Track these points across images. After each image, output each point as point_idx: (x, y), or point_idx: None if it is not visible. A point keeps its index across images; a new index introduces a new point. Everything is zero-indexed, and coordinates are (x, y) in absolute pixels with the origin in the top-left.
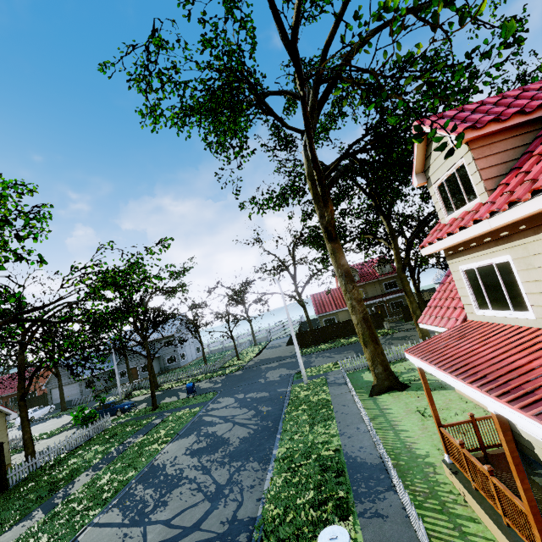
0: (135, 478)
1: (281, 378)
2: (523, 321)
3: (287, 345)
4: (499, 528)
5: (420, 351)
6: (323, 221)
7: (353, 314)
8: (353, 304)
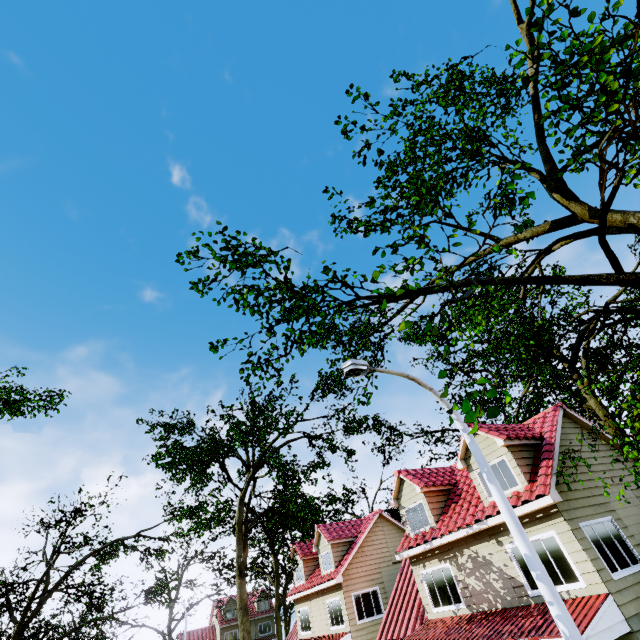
0: None
1: None
2: (310, 634)
3: None
4: None
5: None
6: (239, 560)
7: None
8: (245, 635)
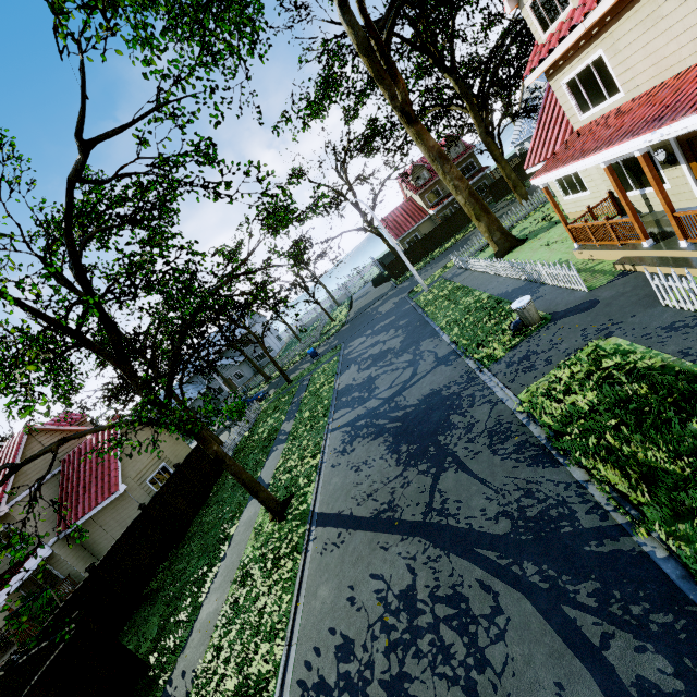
0: (333, 400)
1: (397, 304)
2: (617, 103)
3: (376, 287)
4: (616, 250)
5: (544, 171)
6: (395, 103)
7: (458, 195)
8: (456, 184)
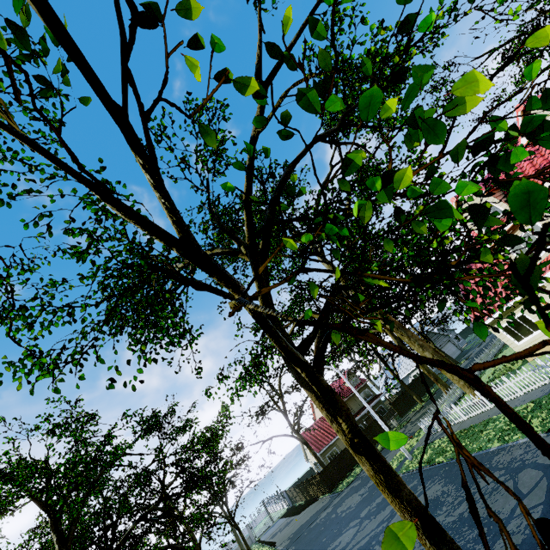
0: None
1: (368, 491)
2: None
3: (298, 513)
4: None
5: None
6: None
7: (425, 351)
8: (420, 343)
